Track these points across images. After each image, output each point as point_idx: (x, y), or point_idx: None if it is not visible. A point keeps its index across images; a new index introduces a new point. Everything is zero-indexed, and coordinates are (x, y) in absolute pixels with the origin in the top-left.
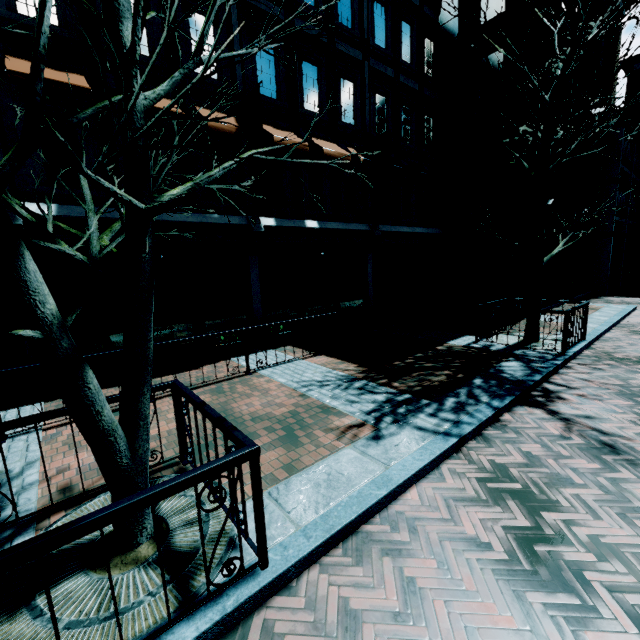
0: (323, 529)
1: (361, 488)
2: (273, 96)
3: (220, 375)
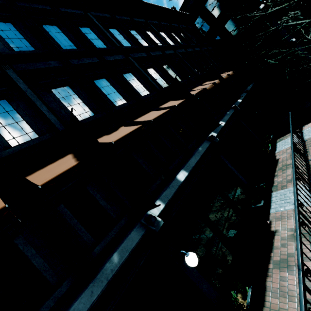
0: None
1: None
2: (200, 73)
3: None
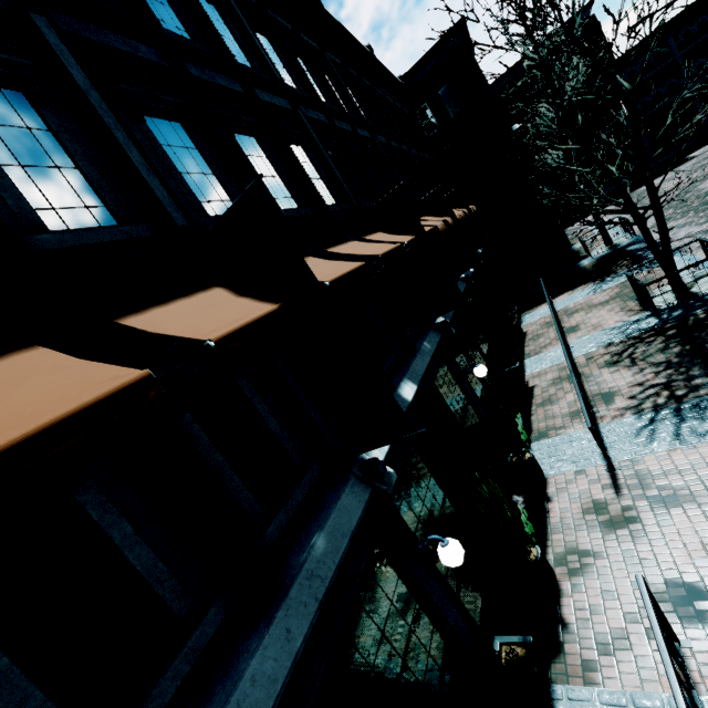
0: (705, 263)
1: (692, 261)
2: None
3: (547, 321)
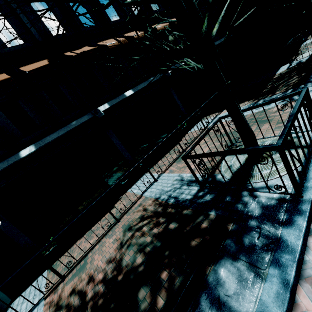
0: None
1: None
2: None
3: (194, 135)
